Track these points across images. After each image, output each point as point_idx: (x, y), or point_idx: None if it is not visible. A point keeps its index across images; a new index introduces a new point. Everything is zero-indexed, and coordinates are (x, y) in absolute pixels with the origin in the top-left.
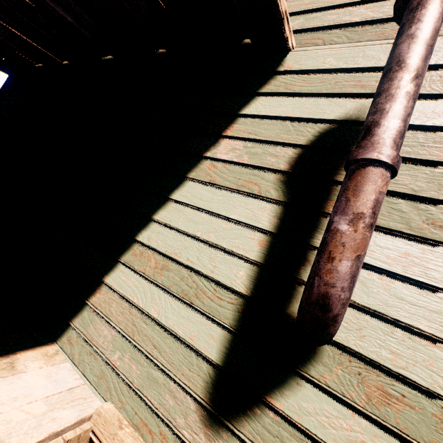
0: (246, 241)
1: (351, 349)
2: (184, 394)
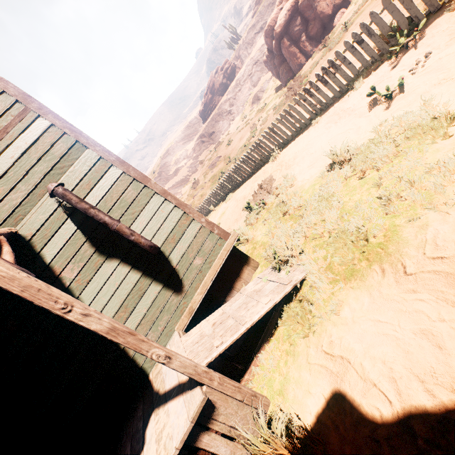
0: (124, 268)
1: (163, 243)
2: (173, 296)
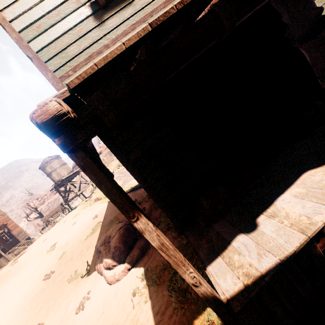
0: None
1: None
2: None
